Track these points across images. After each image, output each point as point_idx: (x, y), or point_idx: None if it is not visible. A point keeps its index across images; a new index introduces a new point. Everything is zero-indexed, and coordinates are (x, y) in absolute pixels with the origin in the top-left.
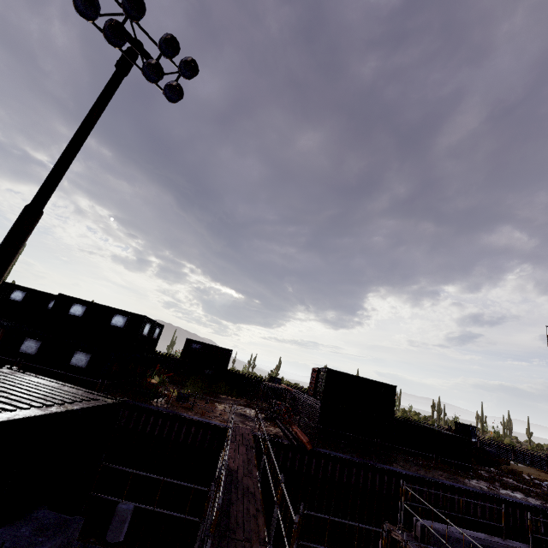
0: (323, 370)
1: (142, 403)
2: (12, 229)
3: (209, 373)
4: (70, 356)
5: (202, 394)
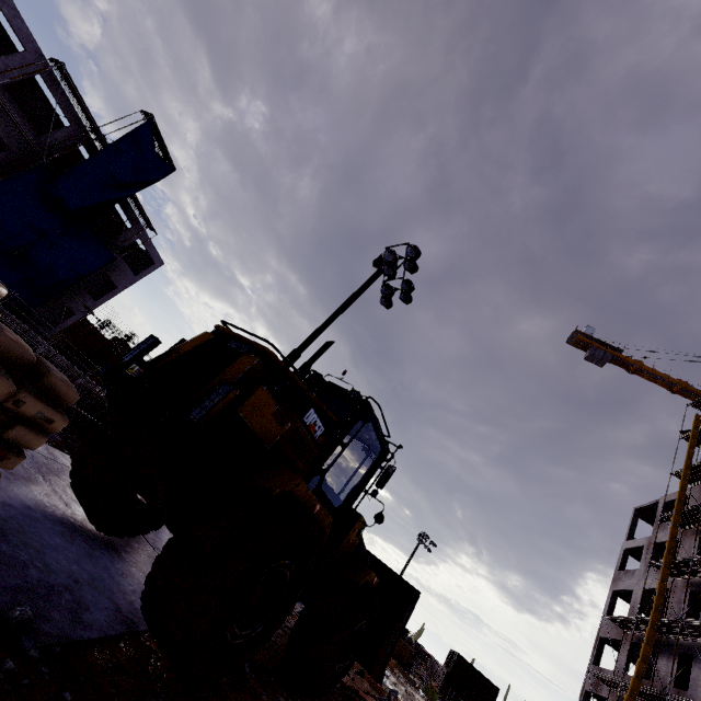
0: (456, 653)
1: None
2: None
3: None
4: None
5: None
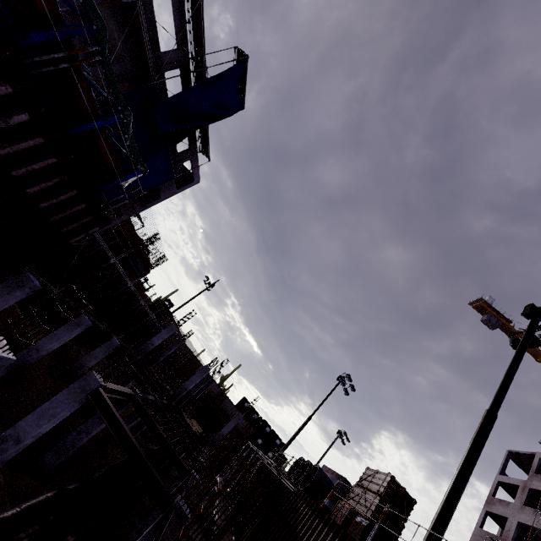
0: None
1: None
2: None
3: None
4: (268, 452)
5: None
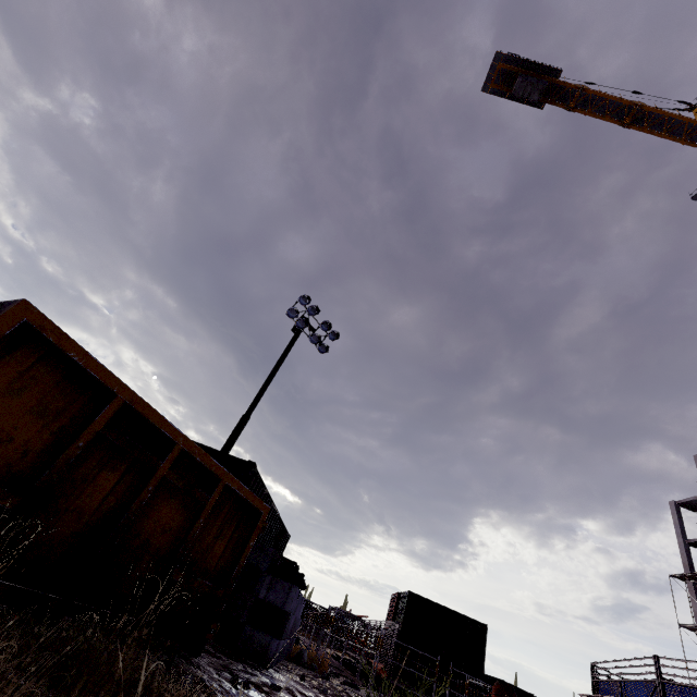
0: (404, 594)
1: None
2: (237, 427)
3: None
4: None
5: None
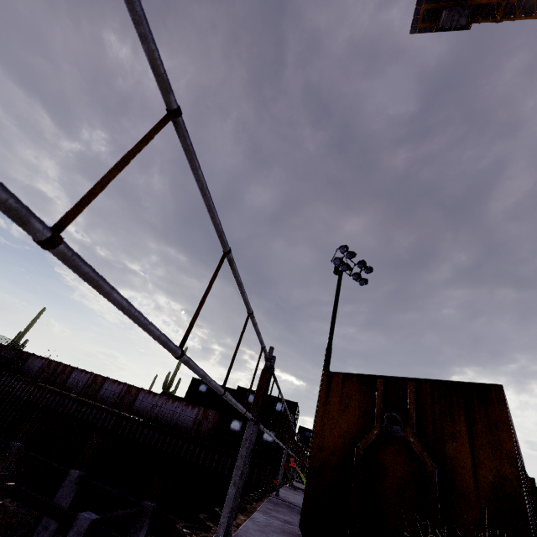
0: None
1: None
2: (326, 358)
3: None
4: (262, 433)
5: None
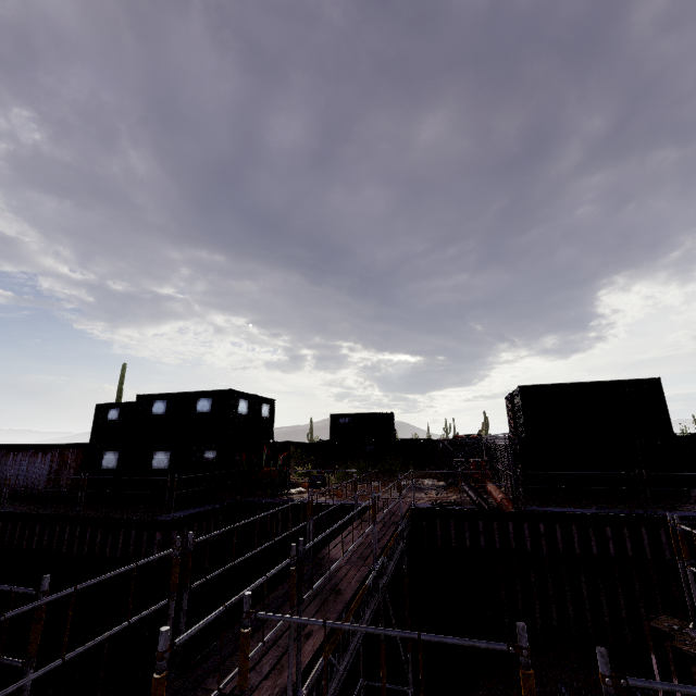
0: (515, 393)
1: (257, 498)
2: None
3: (371, 450)
4: (150, 460)
5: (364, 476)
